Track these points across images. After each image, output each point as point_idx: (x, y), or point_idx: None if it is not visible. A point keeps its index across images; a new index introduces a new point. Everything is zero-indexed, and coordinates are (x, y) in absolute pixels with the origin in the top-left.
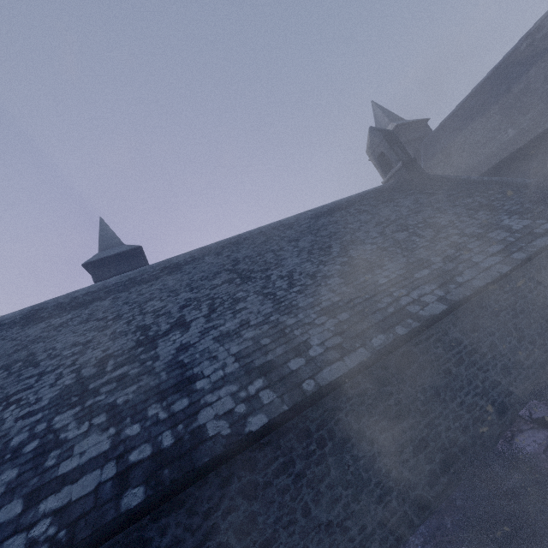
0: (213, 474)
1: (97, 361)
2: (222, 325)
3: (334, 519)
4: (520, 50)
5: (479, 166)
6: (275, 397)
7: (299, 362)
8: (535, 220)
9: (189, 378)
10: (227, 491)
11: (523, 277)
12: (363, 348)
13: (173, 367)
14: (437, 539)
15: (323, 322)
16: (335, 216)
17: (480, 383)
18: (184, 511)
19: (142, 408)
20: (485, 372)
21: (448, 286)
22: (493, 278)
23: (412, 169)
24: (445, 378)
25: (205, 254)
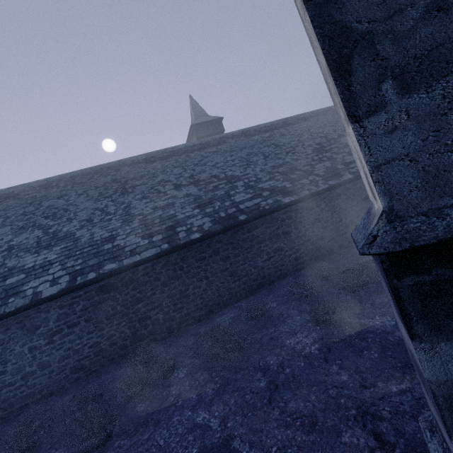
0: None
1: (315, 144)
2: None
3: None
4: None
5: None
6: None
7: None
8: None
9: None
10: None
11: None
12: None
13: None
14: None
15: None
16: None
17: None
18: None
19: None
20: None
21: None
22: None
23: None
24: None
25: (316, 115)
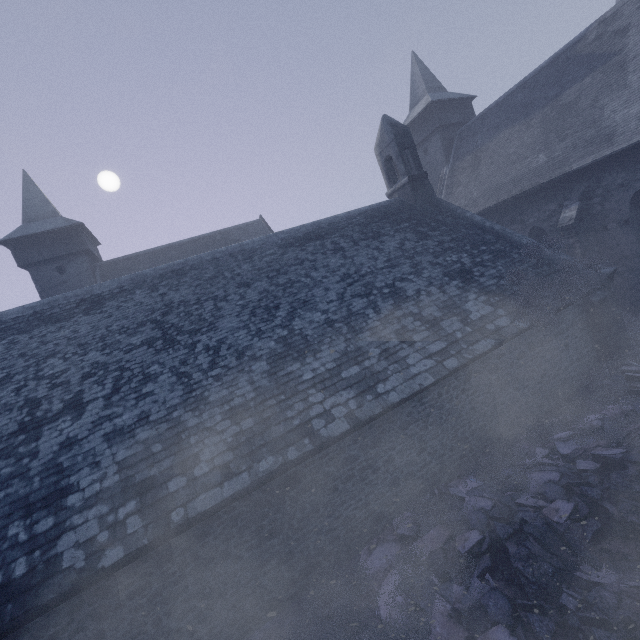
0: (63, 603)
1: None
2: (119, 416)
3: (185, 625)
4: (587, 41)
5: (501, 190)
6: (140, 527)
7: (180, 483)
8: (497, 309)
9: (63, 489)
10: (76, 615)
11: (448, 386)
12: (247, 473)
13: (49, 472)
14: (272, 638)
15: (224, 429)
16: (306, 249)
17: (365, 496)
18: (29, 637)
19: (4, 524)
20: (373, 485)
21: (365, 396)
22: (411, 393)
23: (419, 187)
24: (329, 495)
25: (138, 285)
